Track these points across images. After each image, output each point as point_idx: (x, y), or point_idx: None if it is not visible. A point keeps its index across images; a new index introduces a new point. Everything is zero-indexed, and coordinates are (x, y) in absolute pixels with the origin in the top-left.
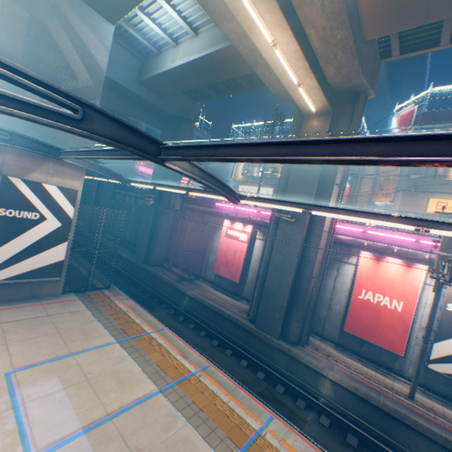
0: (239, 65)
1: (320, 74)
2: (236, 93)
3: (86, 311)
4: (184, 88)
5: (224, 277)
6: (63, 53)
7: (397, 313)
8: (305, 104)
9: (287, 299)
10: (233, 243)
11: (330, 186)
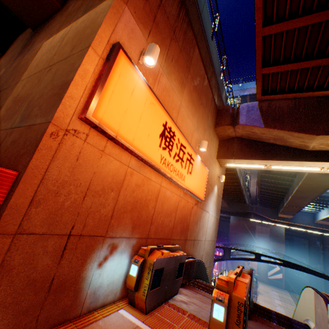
0: None
1: (326, 230)
2: None
3: (287, 292)
4: None
5: None
6: (275, 232)
7: None
8: None
9: None
10: None
11: None
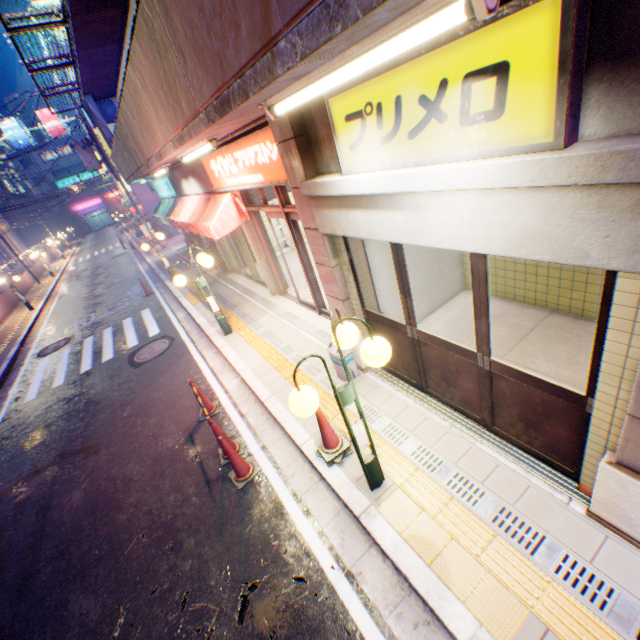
0: None
1: None
2: None
3: None
4: None
5: None
6: None
7: None
8: None
9: None
10: None
11: (7, 253)
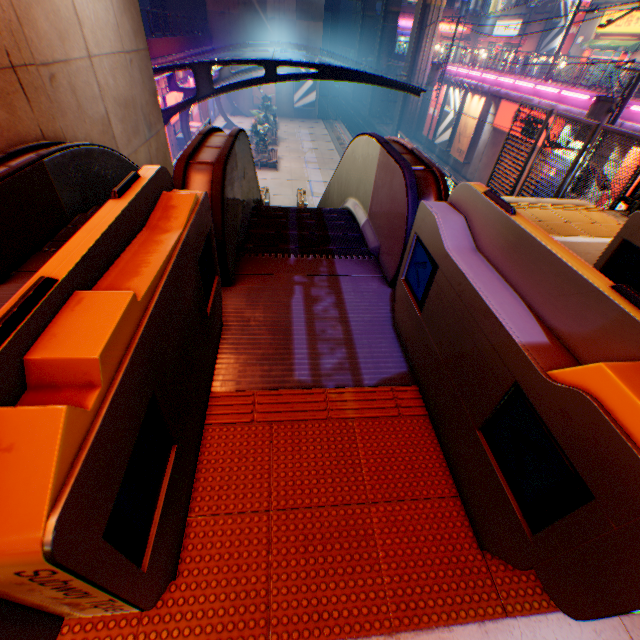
0: None
1: None
2: None
3: (322, 124)
4: None
5: None
6: None
7: (434, 119)
8: None
9: (398, 119)
10: None
11: (421, 39)
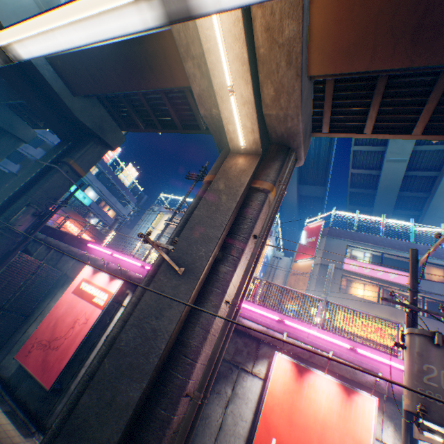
0: (172, 68)
1: (258, 91)
2: (166, 131)
3: None
4: (104, 87)
5: (30, 371)
6: None
7: None
8: (234, 132)
9: None
10: (80, 305)
11: (246, 233)
